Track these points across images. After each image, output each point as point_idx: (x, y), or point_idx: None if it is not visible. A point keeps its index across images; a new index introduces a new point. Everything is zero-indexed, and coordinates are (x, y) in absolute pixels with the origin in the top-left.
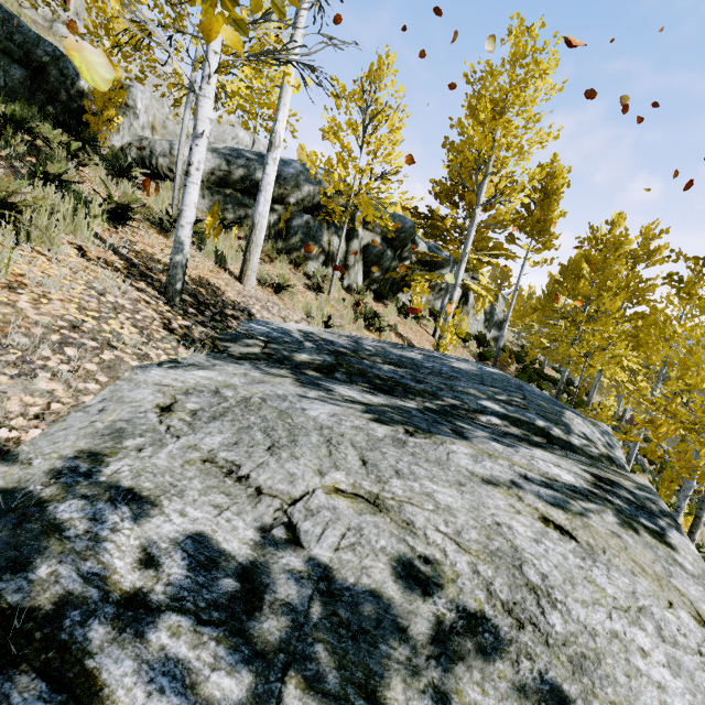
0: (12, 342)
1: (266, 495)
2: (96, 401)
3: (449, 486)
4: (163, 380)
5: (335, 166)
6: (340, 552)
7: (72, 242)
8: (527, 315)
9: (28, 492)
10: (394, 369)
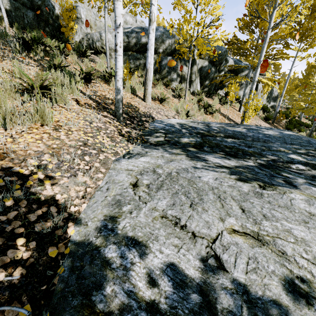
0: (63, 158)
1: (198, 237)
2: (103, 184)
3: (299, 224)
4: (128, 167)
5: (184, 25)
6: (248, 274)
7: (72, 98)
8: (291, 90)
9: (90, 242)
10: (234, 141)
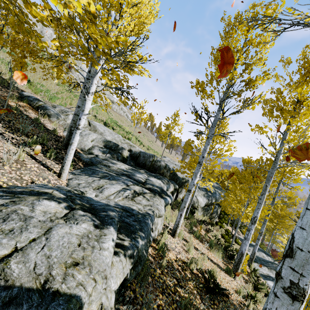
0: None
1: None
2: None
3: None
4: None
5: None
6: None
7: None
8: None
9: None
10: None
